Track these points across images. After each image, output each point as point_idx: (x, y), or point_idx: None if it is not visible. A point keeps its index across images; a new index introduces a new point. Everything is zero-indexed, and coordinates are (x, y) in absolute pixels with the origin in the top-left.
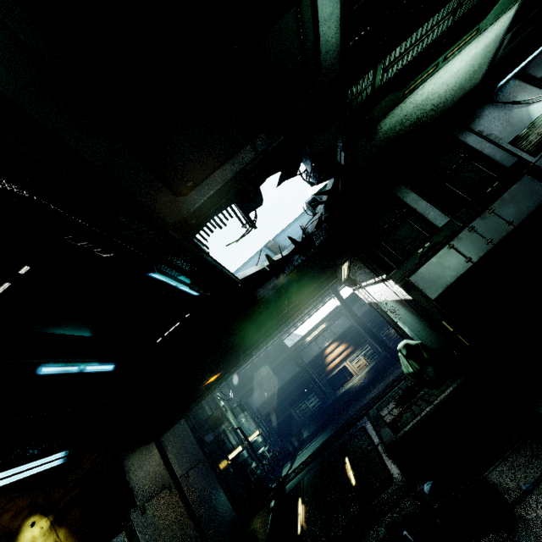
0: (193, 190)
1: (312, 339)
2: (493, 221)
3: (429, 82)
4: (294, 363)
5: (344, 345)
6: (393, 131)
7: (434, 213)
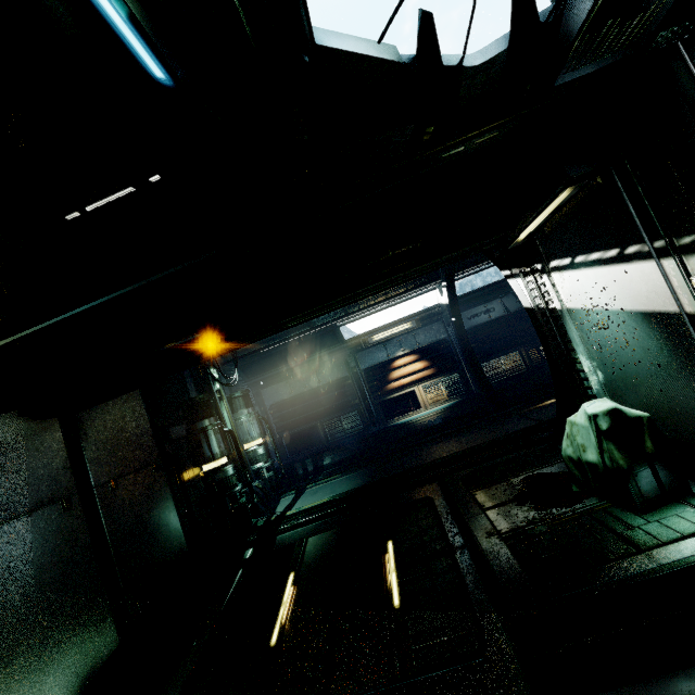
0: None
1: (382, 339)
2: None
3: None
4: (343, 364)
5: (424, 363)
6: None
7: None
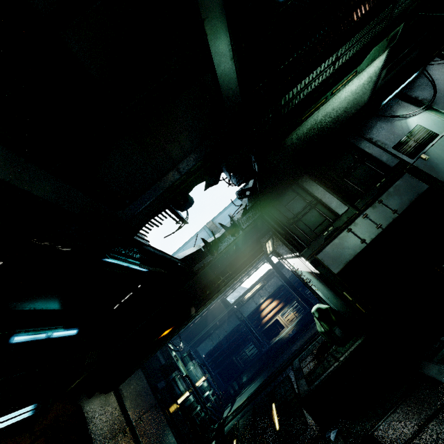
0: (130, 205)
1: (249, 296)
2: (381, 210)
3: (322, 109)
4: (235, 317)
5: (276, 302)
6: (297, 144)
7: (335, 203)
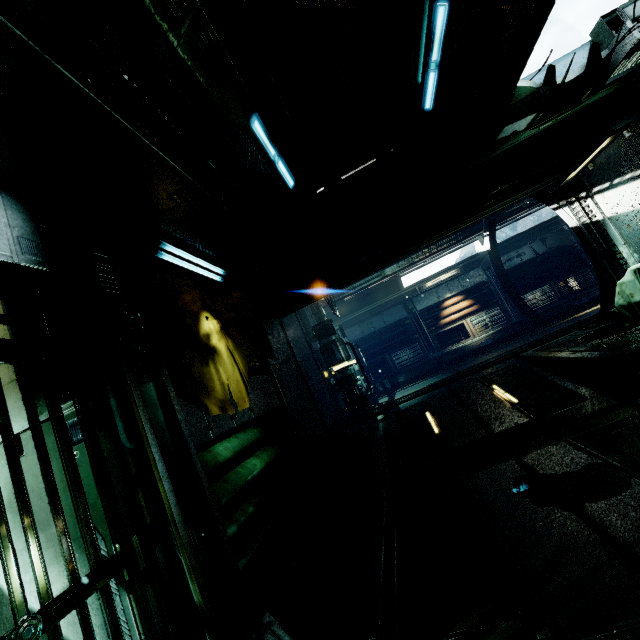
0: None
1: (433, 285)
2: None
3: None
4: (403, 308)
5: (469, 302)
6: None
7: None
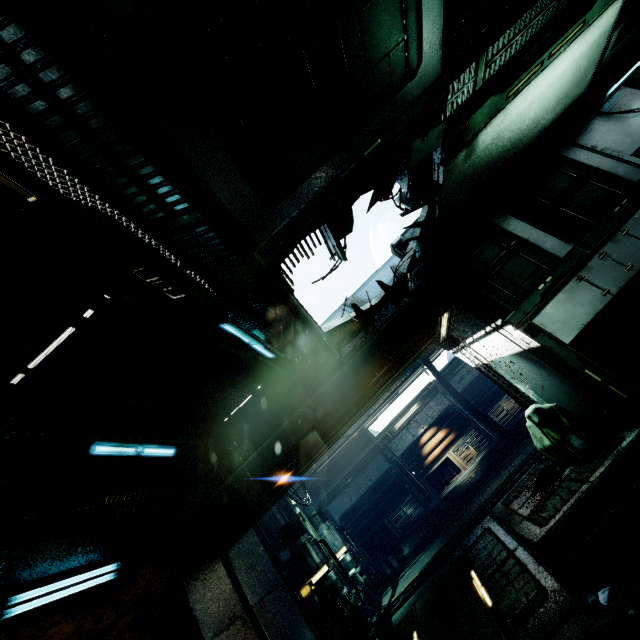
0: (283, 200)
1: (402, 425)
2: (629, 244)
3: (533, 85)
4: (382, 457)
5: (443, 431)
6: (494, 145)
7: (551, 242)
